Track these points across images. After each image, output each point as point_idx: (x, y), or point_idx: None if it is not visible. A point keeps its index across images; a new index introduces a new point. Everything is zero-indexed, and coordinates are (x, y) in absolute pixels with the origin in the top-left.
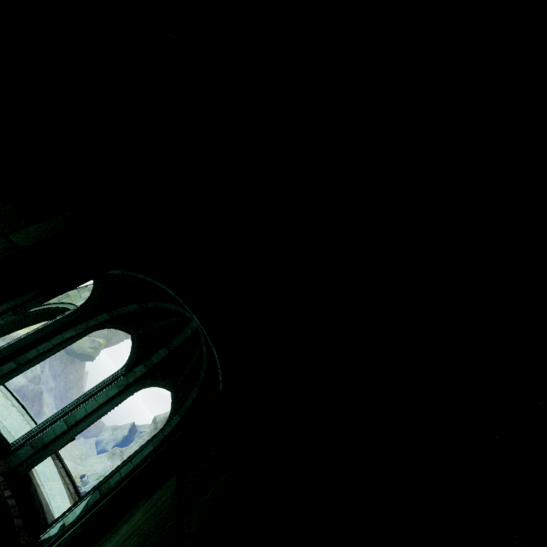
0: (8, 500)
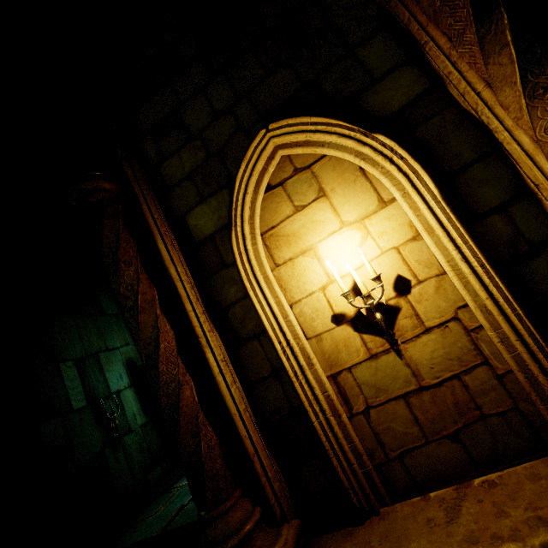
0: None
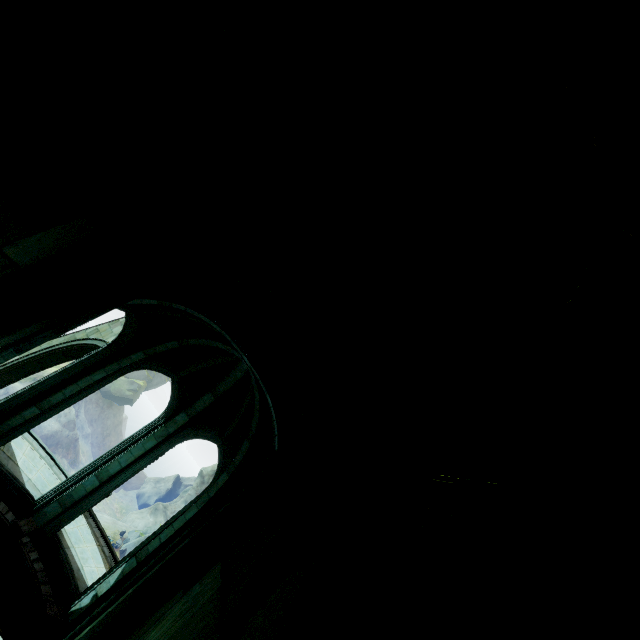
0: (35, 564)
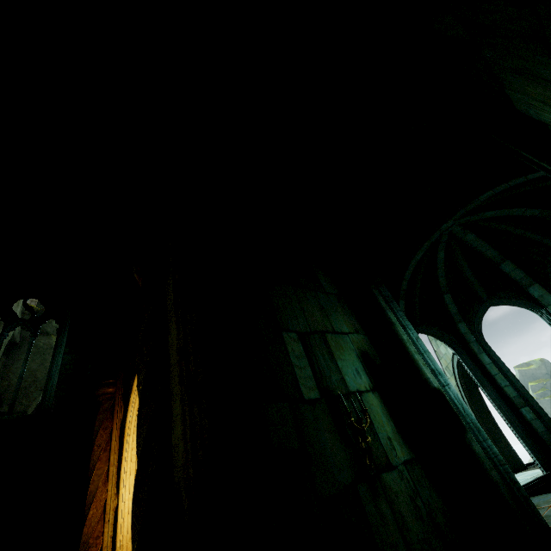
0: None
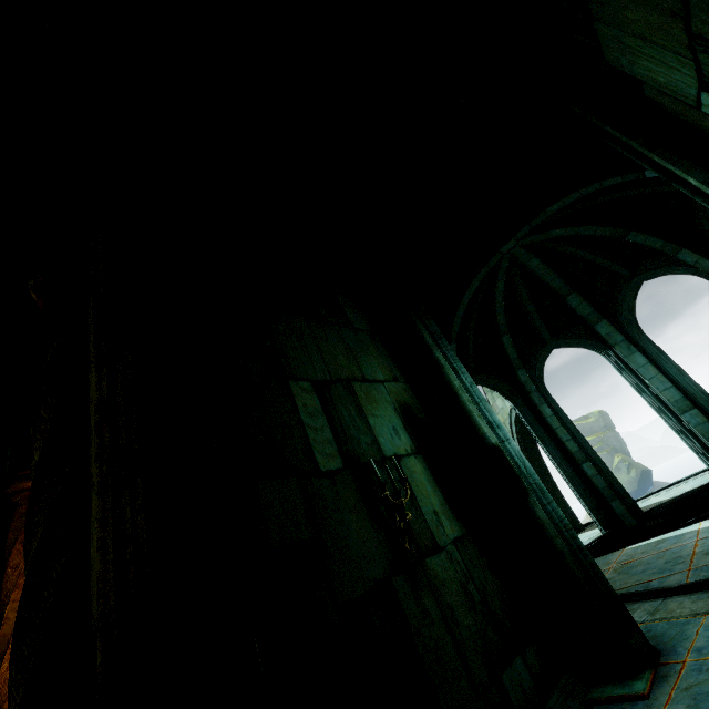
0: None
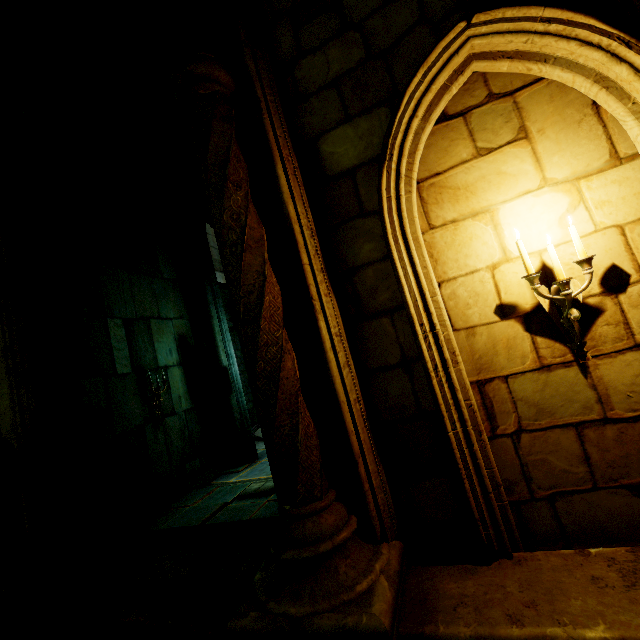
0: None
